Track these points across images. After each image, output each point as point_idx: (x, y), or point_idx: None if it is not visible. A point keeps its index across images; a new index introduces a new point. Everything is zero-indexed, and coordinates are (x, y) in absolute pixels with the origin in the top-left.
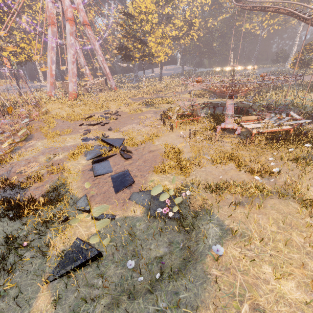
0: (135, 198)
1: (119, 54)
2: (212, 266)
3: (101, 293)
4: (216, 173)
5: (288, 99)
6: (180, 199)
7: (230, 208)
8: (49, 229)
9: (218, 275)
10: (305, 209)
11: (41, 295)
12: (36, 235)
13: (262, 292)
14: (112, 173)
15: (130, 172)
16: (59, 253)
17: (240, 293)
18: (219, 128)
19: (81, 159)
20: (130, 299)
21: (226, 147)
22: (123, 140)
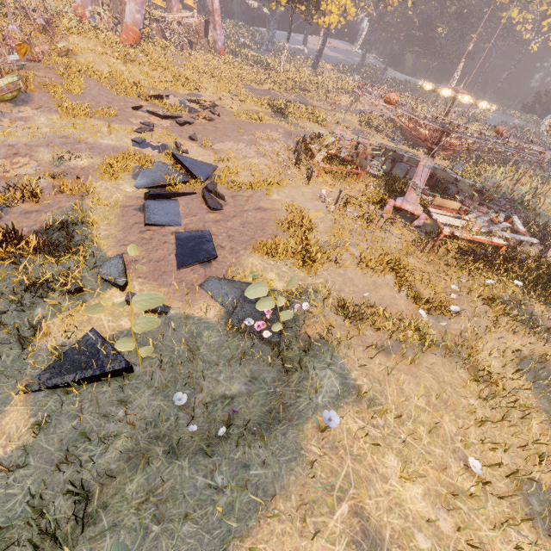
0: (212, 288)
1: None
2: (312, 437)
3: (120, 431)
4: (361, 284)
5: (520, 191)
6: (290, 314)
7: (366, 352)
8: (41, 300)
9: (317, 453)
10: (475, 383)
11: (13, 410)
12: (15, 304)
13: (374, 492)
14: (179, 228)
15: (214, 237)
16: (56, 347)
17: (343, 487)
18: (390, 205)
19: (125, 181)
20: (168, 455)
21: (391, 244)
22: (214, 170)
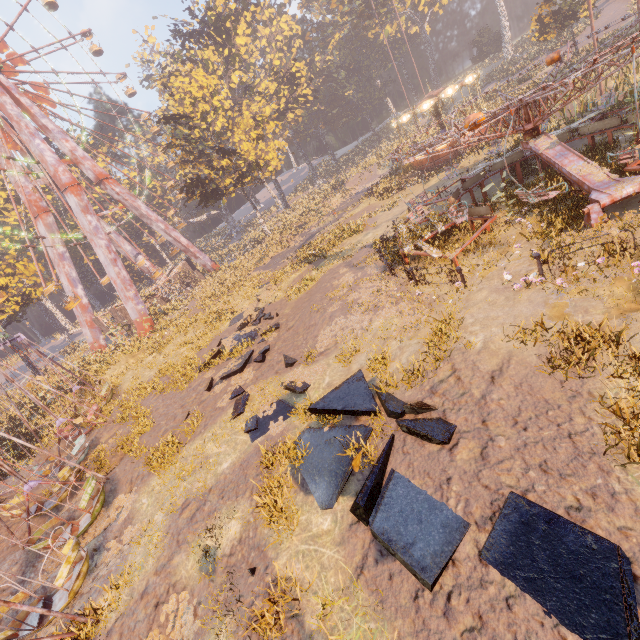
0: None
1: (192, 198)
2: None
3: None
4: None
5: None
6: None
7: None
8: None
9: None
10: None
11: None
12: None
13: None
14: (472, 535)
15: (532, 497)
16: None
17: None
18: (596, 212)
19: (304, 511)
20: None
21: None
22: (364, 379)
